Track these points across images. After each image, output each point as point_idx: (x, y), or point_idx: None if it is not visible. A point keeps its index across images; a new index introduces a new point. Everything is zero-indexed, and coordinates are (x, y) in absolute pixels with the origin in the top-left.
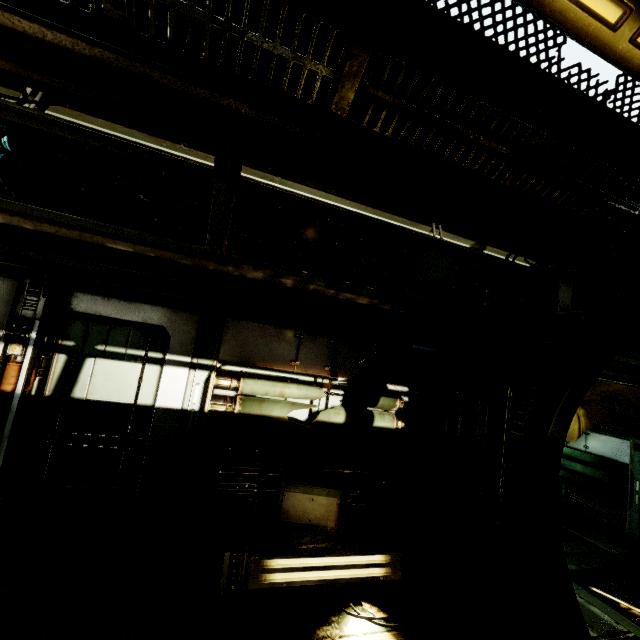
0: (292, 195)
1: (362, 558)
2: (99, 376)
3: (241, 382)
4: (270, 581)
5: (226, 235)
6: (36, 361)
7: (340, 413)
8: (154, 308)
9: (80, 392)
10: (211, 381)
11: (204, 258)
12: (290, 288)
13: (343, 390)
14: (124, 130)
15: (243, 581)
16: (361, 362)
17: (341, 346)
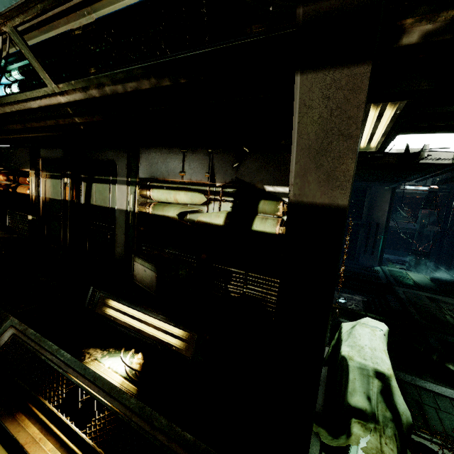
0: (21, 5)
1: (165, 325)
2: (97, 193)
3: (151, 192)
4: (107, 313)
5: (44, 70)
6: (74, 186)
7: (220, 216)
8: (109, 149)
9: (92, 201)
10: (137, 192)
11: (55, 95)
12: (100, 98)
13: (233, 197)
14: (33, 35)
15: (94, 306)
16: (235, 165)
17: (217, 153)
